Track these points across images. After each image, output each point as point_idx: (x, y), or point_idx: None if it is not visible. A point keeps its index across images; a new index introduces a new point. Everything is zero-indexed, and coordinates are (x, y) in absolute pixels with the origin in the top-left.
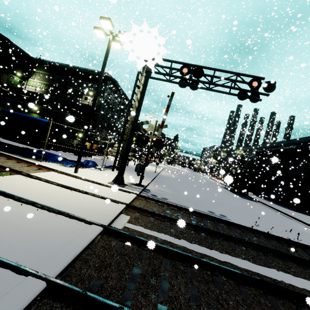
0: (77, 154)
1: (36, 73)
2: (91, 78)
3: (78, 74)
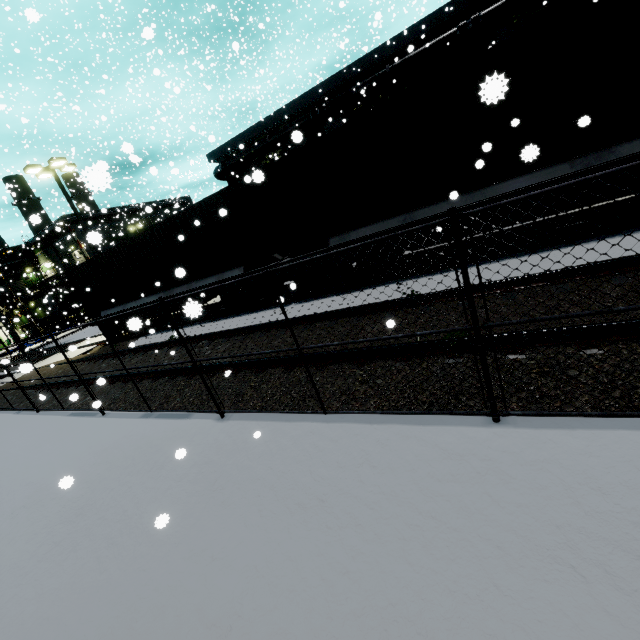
0: (76, 324)
1: (39, 257)
2: (61, 232)
3: (54, 235)
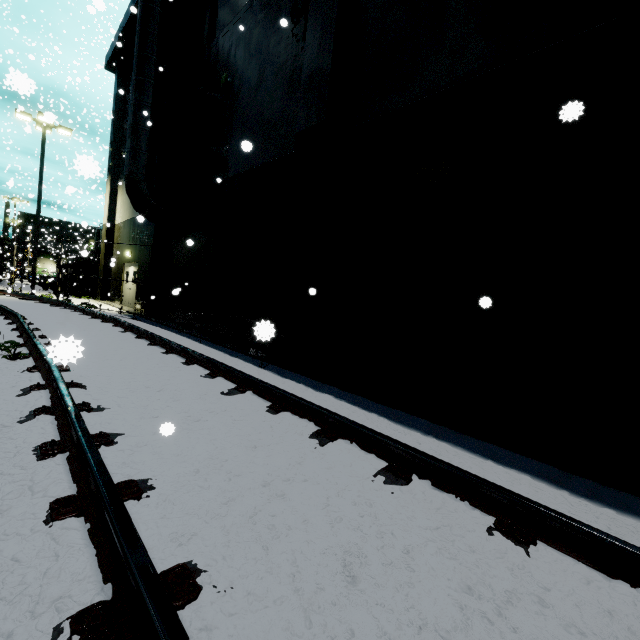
0: None
1: None
2: None
3: None
